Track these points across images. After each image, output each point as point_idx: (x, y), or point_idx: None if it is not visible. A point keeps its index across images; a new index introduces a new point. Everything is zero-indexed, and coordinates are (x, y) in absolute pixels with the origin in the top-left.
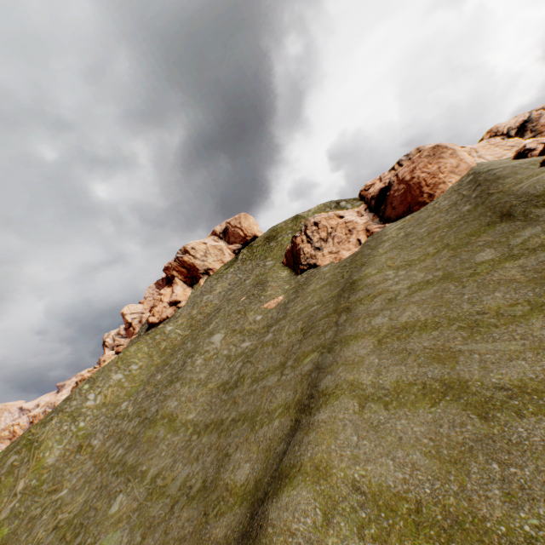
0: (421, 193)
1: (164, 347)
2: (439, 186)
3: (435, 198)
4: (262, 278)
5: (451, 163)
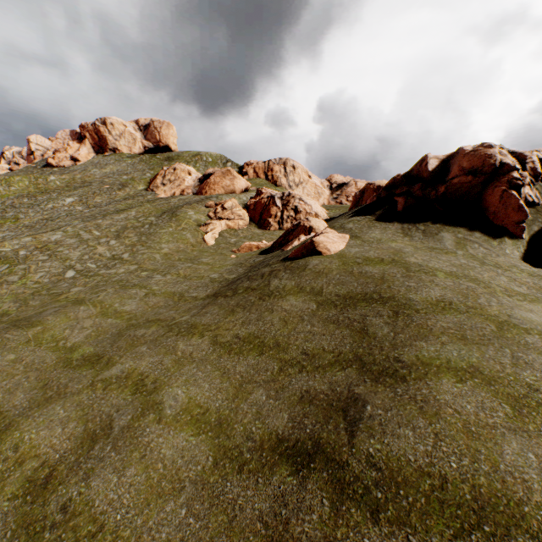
0: (205, 189)
1: (41, 188)
2: (212, 190)
3: (206, 195)
4: (128, 182)
5: (227, 183)
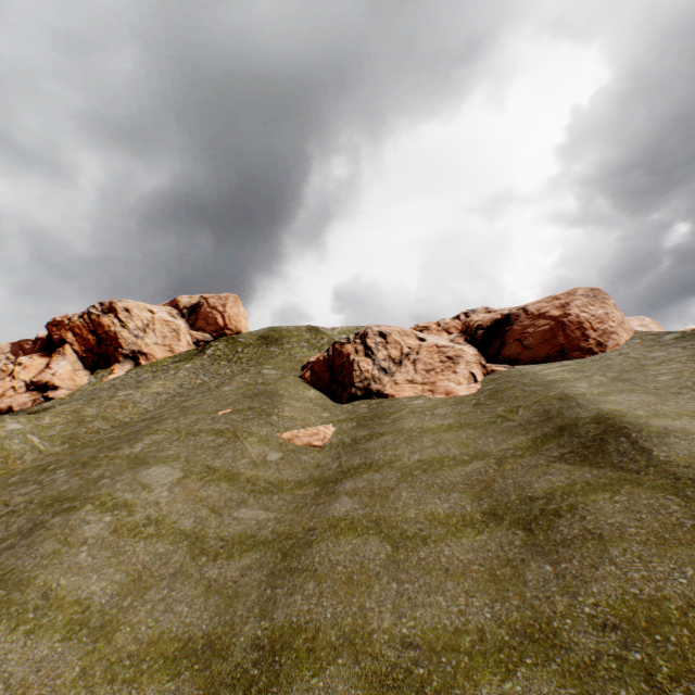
0: (586, 337)
1: None
2: (612, 335)
3: (609, 349)
4: (268, 388)
5: (617, 315)
